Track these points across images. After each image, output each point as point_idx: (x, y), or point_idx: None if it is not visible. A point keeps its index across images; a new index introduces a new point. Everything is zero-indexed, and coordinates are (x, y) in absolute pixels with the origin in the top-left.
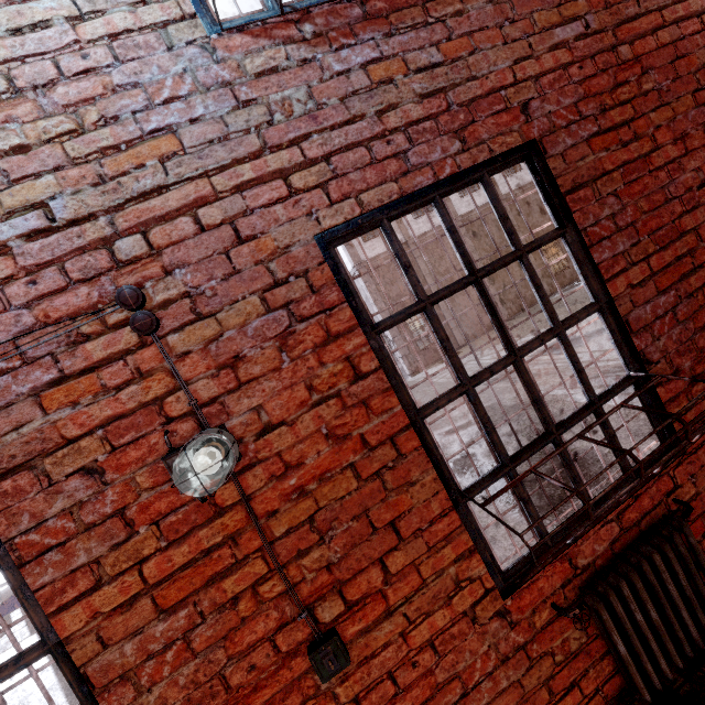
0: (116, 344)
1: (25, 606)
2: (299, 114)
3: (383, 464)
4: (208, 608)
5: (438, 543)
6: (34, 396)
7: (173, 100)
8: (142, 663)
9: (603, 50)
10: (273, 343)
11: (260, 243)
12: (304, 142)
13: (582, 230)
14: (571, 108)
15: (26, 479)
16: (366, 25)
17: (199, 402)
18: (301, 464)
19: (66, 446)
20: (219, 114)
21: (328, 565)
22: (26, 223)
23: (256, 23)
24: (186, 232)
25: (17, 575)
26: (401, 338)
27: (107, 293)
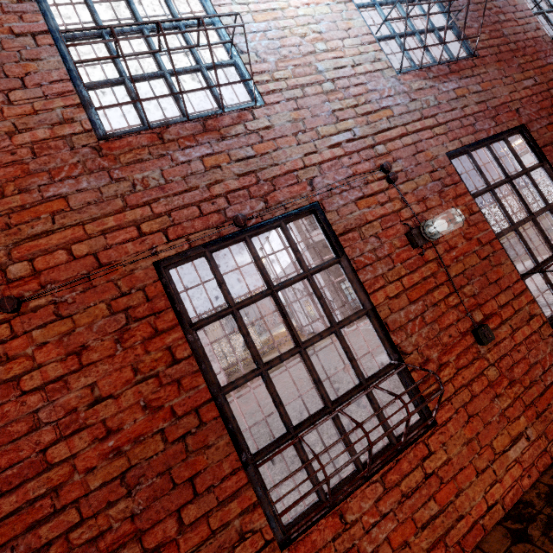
0: (380, 186)
1: (357, 290)
2: (432, 105)
3: (488, 253)
4: (428, 305)
5: (518, 295)
6: (354, 202)
7: (388, 97)
8: (406, 324)
9: (543, 91)
10: (436, 194)
11: (426, 154)
12: (436, 116)
13: (551, 164)
14: (536, 113)
15: (355, 235)
16: (451, 75)
17: (412, 214)
18: (455, 247)
19: (367, 224)
20: (404, 103)
21: (473, 295)
22: (345, 136)
23: (412, 71)
24: (399, 146)
25: (353, 276)
26: (339, 299)
27: (374, 166)
